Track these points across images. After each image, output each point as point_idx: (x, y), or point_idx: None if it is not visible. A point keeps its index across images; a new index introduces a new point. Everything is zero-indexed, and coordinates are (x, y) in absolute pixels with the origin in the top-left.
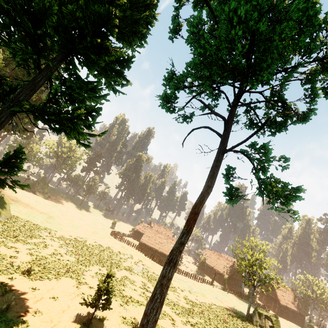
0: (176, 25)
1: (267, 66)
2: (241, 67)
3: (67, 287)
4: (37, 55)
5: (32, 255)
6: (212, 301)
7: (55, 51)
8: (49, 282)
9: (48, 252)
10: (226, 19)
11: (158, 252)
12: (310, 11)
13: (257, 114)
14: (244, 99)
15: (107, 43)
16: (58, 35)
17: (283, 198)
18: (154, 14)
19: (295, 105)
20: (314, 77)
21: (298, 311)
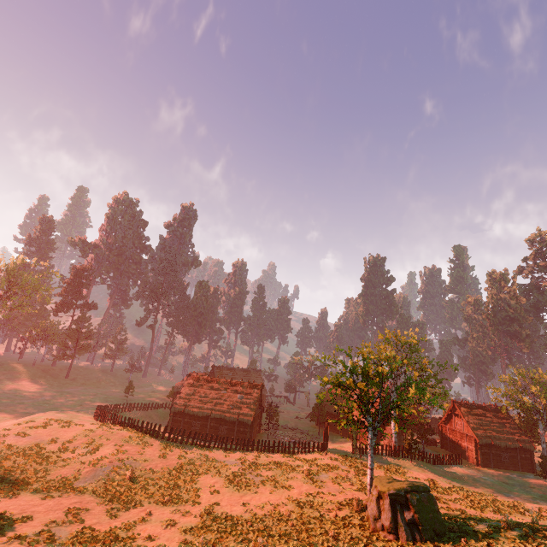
0: None
1: None
2: None
3: None
4: None
5: None
6: (296, 491)
7: None
8: None
9: None
10: None
11: (212, 419)
12: None
13: None
14: None
15: None
16: None
17: None
18: None
19: None
20: None
21: (517, 444)
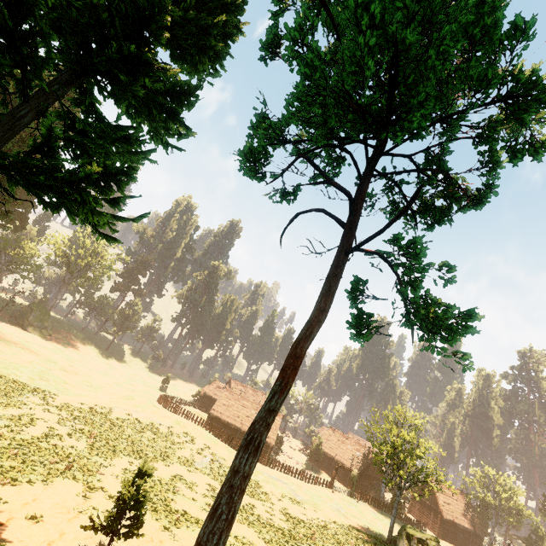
0: (272, 37)
1: (418, 106)
2: (376, 110)
3: (65, 497)
4: (20, 68)
5: (1, 438)
6: (331, 515)
7: (60, 70)
8: (30, 489)
9: (35, 433)
10: (351, 20)
11: (241, 433)
12: (487, 19)
13: (404, 194)
14: (383, 166)
15: (149, 54)
16: (61, 35)
17: (445, 331)
18: (237, 23)
19: (465, 181)
20: (494, 133)
21: (472, 529)
